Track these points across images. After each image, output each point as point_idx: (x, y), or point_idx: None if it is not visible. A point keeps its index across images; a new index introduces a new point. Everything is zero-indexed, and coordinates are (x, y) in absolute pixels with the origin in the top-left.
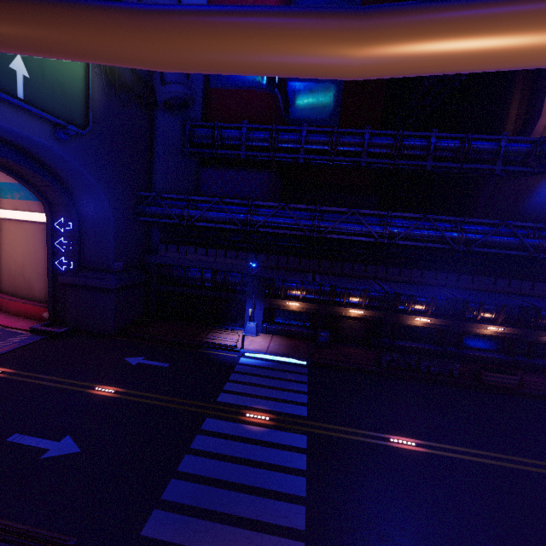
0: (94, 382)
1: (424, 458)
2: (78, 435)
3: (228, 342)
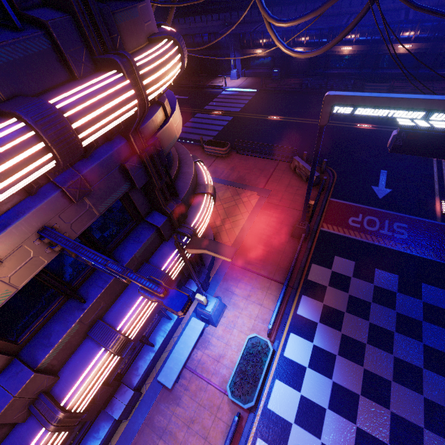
0: None
1: (277, 122)
2: None
3: (219, 84)
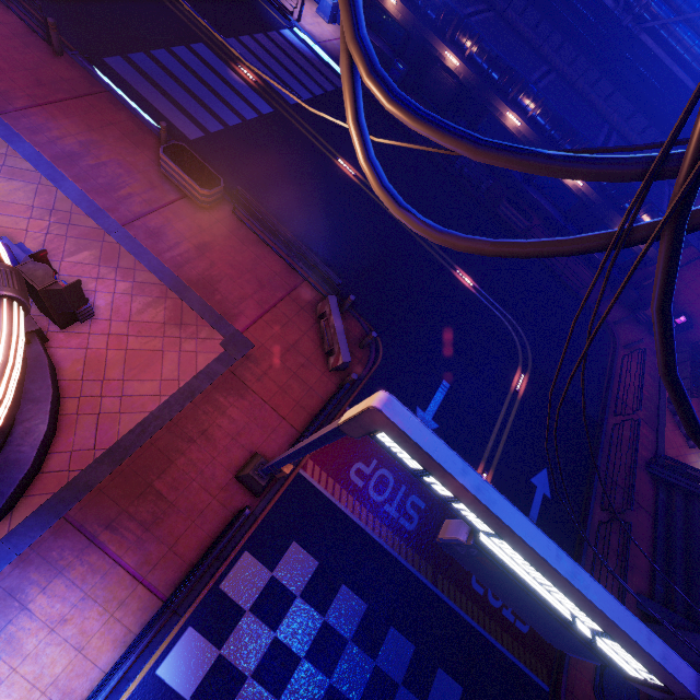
0: None
1: (348, 182)
2: None
3: (288, 5)
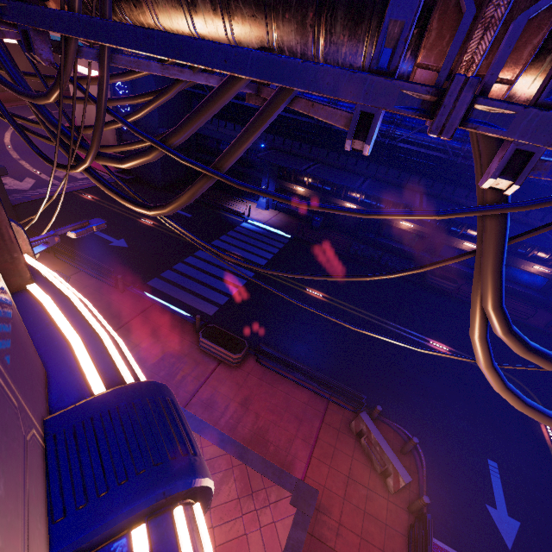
0: (142, 216)
1: (320, 303)
2: (128, 240)
3: (240, 210)
